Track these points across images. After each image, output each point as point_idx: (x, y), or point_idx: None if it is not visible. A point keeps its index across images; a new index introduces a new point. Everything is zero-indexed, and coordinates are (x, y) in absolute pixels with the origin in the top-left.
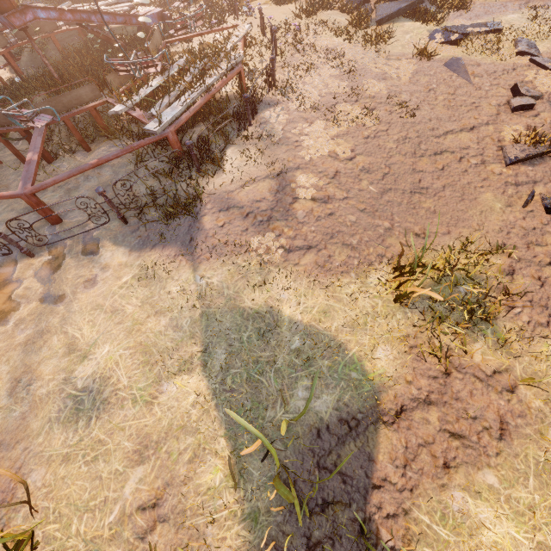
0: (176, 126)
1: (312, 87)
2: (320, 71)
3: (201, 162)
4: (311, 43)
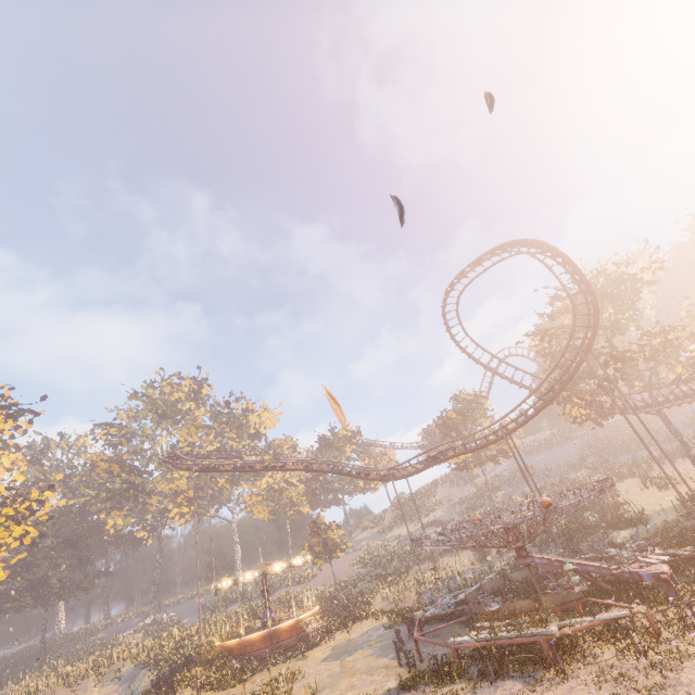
0: (458, 645)
1: (565, 694)
2: (602, 690)
3: (449, 677)
4: (691, 666)
